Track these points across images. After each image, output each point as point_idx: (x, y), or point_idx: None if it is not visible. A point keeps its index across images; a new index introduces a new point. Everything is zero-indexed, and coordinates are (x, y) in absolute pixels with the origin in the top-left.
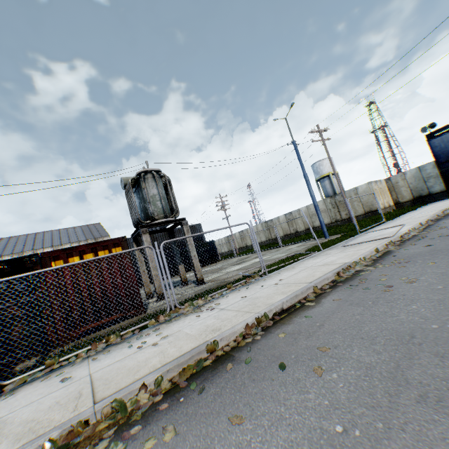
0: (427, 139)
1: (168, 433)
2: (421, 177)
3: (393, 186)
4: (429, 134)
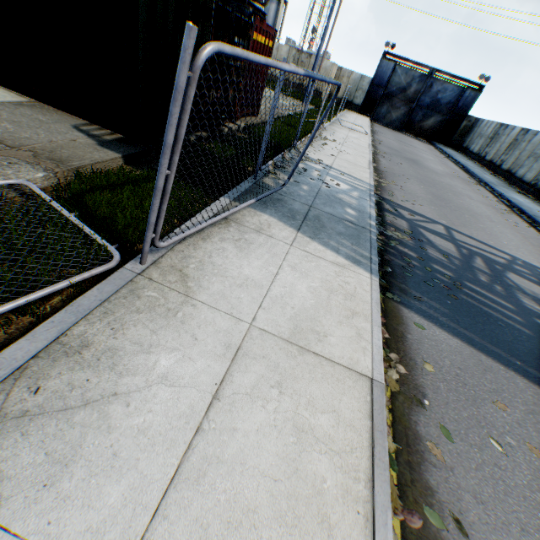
0: (383, 57)
1: (394, 182)
2: (358, 85)
3: (339, 79)
4: (386, 53)
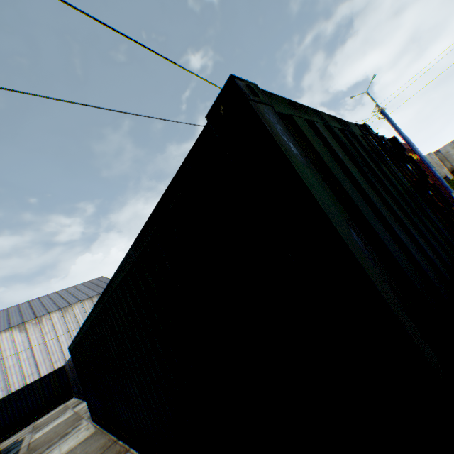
0: None
1: None
2: None
3: (445, 156)
4: None
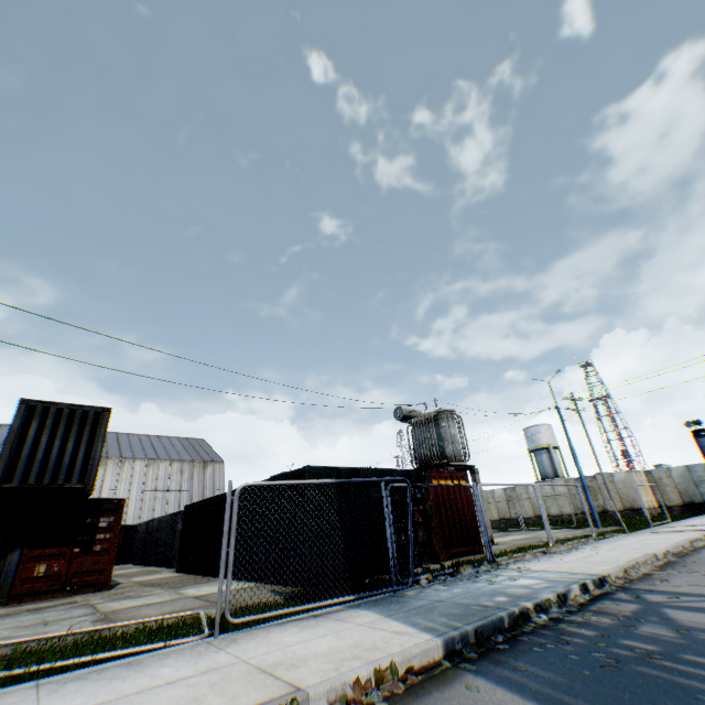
0: (693, 437)
1: (693, 569)
2: (690, 478)
3: (656, 483)
4: (694, 431)
